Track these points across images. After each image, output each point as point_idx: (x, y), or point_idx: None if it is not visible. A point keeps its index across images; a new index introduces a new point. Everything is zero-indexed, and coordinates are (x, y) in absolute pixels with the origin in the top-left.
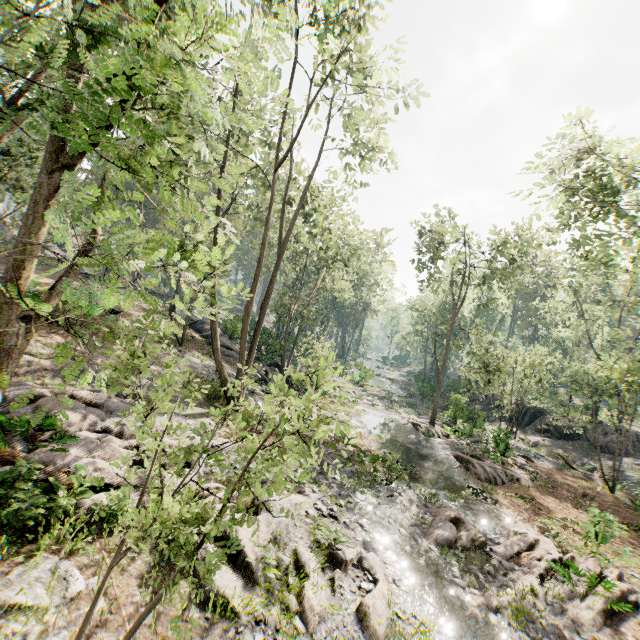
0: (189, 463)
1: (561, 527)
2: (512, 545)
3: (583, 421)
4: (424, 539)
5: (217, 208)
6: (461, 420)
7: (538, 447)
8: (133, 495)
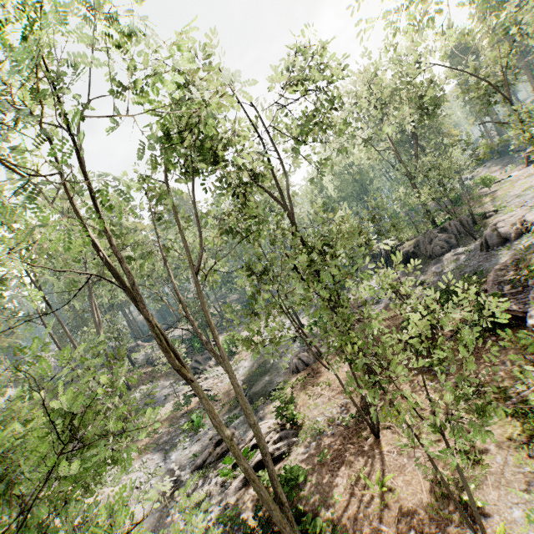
0: None
1: (308, 395)
2: (242, 443)
3: (415, 239)
4: (188, 471)
5: None
6: None
7: None
8: None
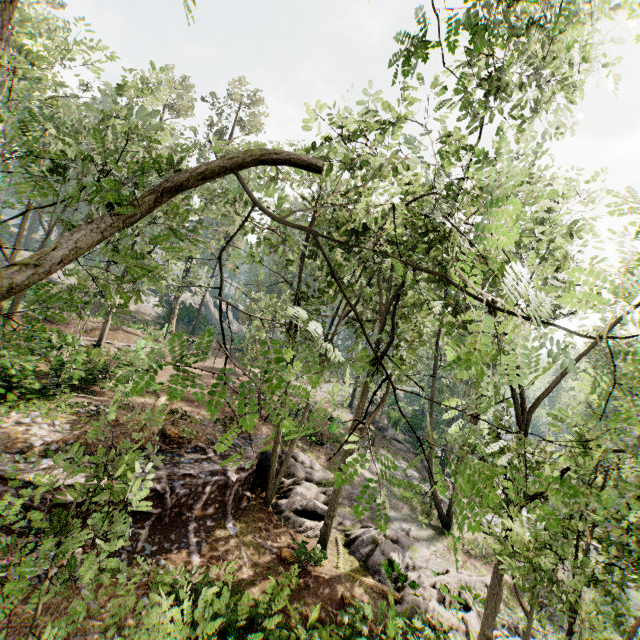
0: (465, 602)
1: None
2: None
3: None
4: None
5: (435, 364)
6: None
7: None
8: (458, 634)
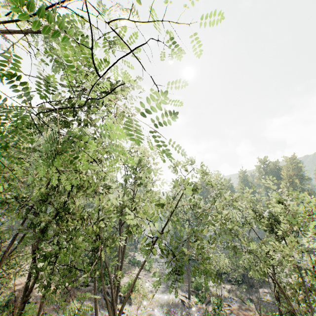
0: None
1: None
2: None
3: (242, 273)
4: None
5: None
6: (200, 291)
7: (230, 292)
8: None
